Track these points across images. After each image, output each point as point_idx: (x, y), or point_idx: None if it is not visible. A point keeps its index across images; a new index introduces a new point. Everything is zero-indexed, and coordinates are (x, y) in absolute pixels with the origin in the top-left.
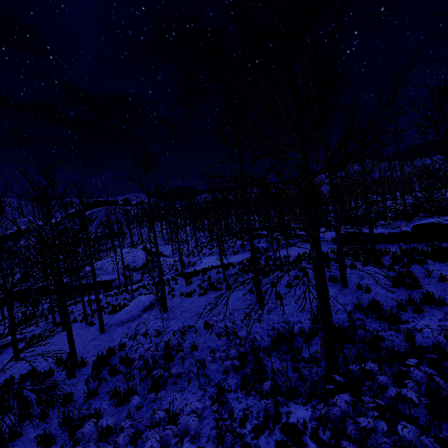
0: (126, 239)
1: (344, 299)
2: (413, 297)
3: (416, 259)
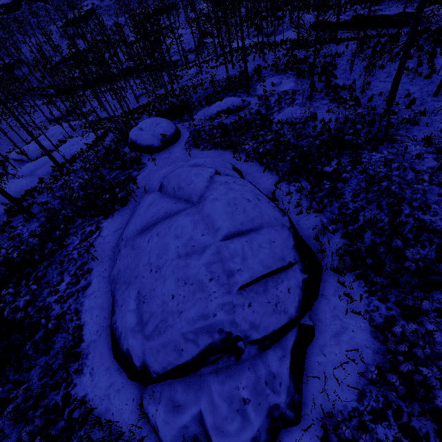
0: (180, 27)
1: (256, 66)
2: (269, 64)
3: (304, 47)
